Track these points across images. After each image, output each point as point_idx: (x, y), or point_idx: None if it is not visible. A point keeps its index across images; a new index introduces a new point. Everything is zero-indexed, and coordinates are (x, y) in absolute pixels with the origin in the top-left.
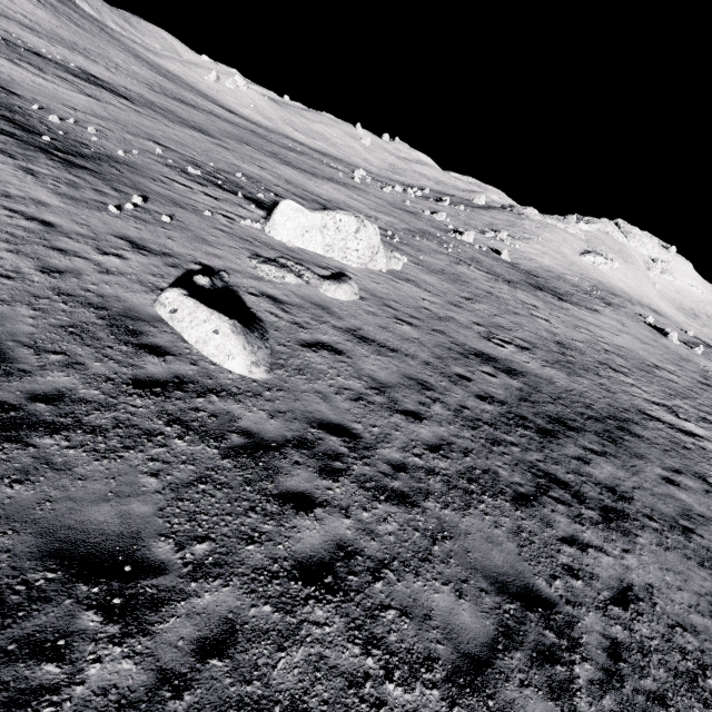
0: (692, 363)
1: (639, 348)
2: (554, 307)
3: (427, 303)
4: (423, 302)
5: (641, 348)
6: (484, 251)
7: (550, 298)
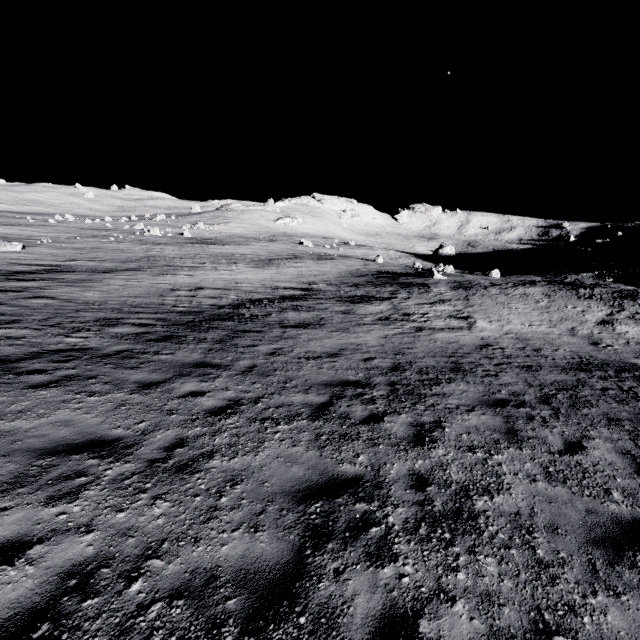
0: (303, 251)
1: (247, 251)
2: (189, 247)
3: (22, 257)
4: (17, 257)
5: (250, 251)
6: (167, 236)
7: (196, 245)
